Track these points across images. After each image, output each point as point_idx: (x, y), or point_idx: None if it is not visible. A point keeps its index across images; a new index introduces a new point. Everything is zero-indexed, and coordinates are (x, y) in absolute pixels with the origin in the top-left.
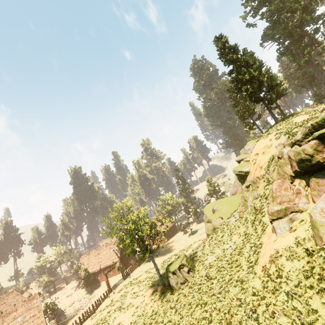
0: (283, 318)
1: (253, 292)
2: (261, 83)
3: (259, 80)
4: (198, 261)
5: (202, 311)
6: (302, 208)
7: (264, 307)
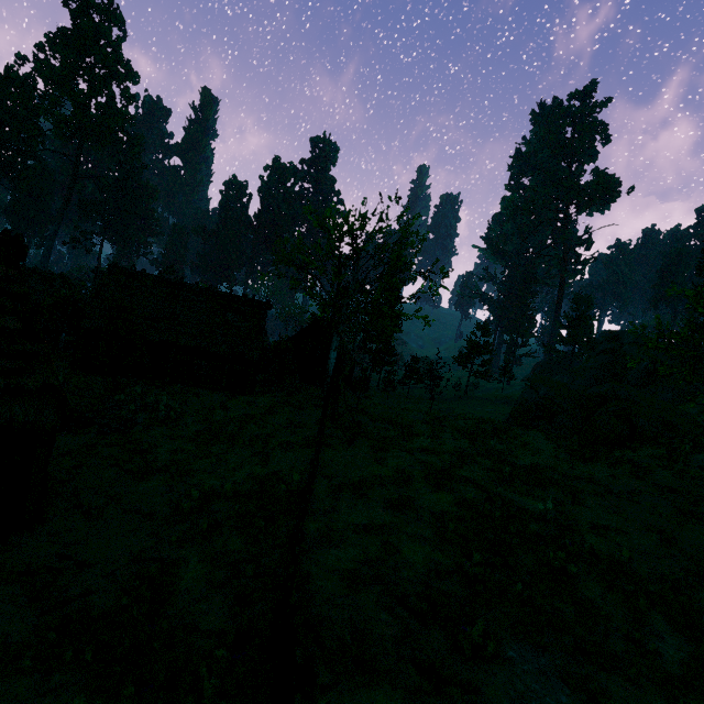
0: None
1: None
2: None
3: None
4: None
5: None
6: None
7: None
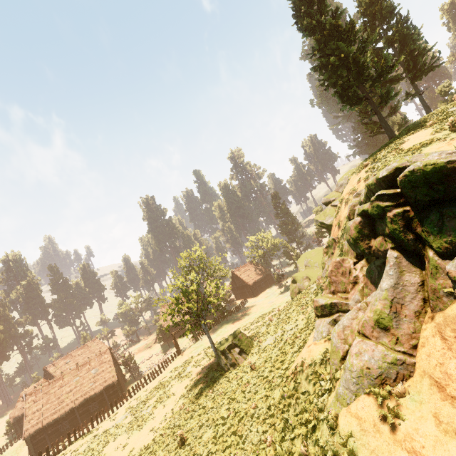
0: (271, 448)
1: (269, 404)
2: (361, 67)
3: (358, 64)
4: (258, 339)
5: (227, 407)
6: (351, 309)
7: (267, 427)
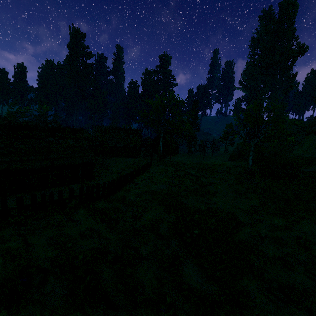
0: None
1: None
2: None
3: None
4: None
5: None
6: None
7: None
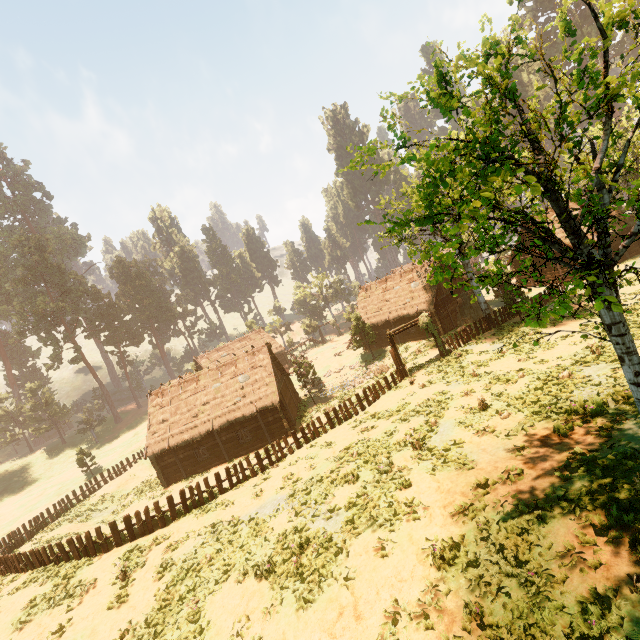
0: None
1: None
2: None
3: None
4: None
5: None
6: None
7: None
